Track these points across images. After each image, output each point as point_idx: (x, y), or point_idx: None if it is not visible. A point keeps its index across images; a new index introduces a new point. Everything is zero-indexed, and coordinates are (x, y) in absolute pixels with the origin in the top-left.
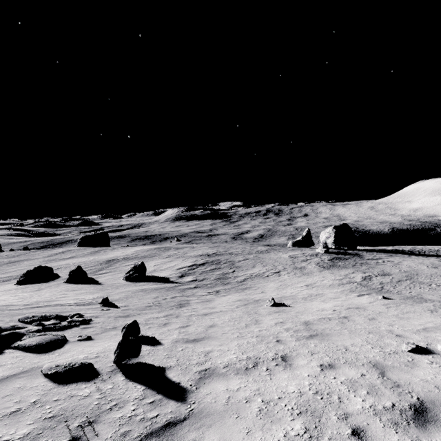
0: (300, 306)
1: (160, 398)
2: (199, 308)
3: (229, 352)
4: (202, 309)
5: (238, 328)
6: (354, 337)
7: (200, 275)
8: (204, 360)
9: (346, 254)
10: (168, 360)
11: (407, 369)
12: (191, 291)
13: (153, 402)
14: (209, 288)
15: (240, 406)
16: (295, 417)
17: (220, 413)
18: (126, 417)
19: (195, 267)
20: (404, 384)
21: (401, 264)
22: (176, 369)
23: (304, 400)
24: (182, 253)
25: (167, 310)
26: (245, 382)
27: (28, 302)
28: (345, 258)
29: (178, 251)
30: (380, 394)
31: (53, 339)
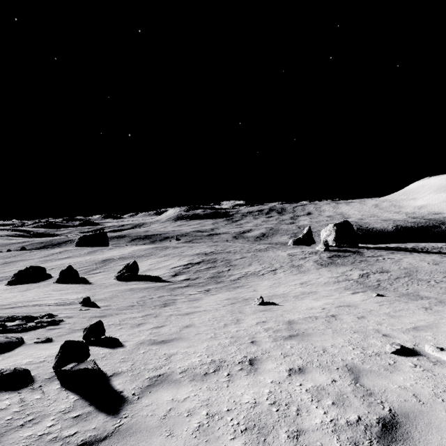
0: (289, 305)
1: (90, 411)
2: (183, 307)
3: (194, 355)
4: (187, 308)
5: (215, 328)
6: (337, 338)
7: (194, 274)
8: (163, 364)
9: (347, 252)
10: (122, 364)
11: (386, 374)
12: (181, 290)
13: (78, 416)
14: (200, 287)
15: (177, 421)
16: (238, 436)
17: (150, 430)
18: (35, 437)
19: (190, 265)
20: (377, 392)
21: (401, 261)
22: (125, 375)
23: (255, 413)
24: (180, 252)
25: (148, 309)
26: (197, 390)
27: (7, 303)
28: (345, 256)
29: (175, 250)
30: (346, 405)
31: (4, 341)
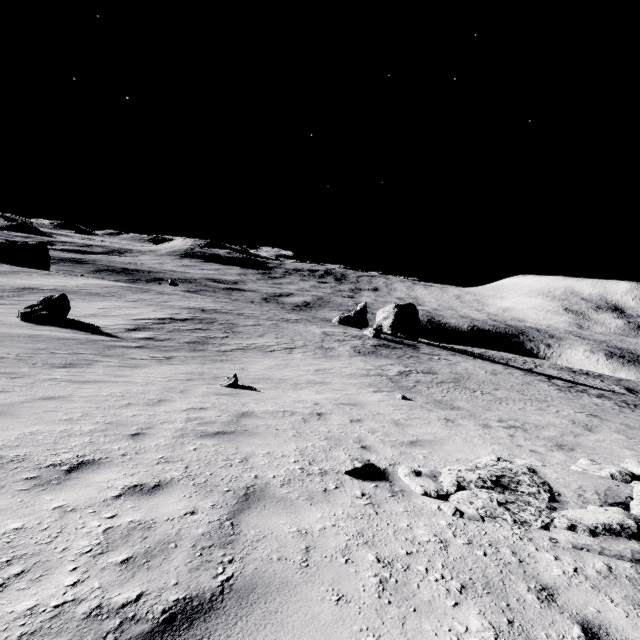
0: (272, 393)
1: None
2: (96, 373)
3: None
4: (100, 374)
5: (101, 407)
6: (290, 443)
7: (167, 333)
8: None
9: (401, 343)
10: None
11: (301, 506)
12: (123, 350)
13: None
14: (161, 351)
15: None
16: None
17: None
18: None
19: (168, 321)
20: (246, 540)
21: (458, 364)
22: None
23: None
24: (164, 300)
25: (21, 367)
26: None
27: None
28: (395, 347)
29: (157, 297)
30: (150, 565)
31: None
